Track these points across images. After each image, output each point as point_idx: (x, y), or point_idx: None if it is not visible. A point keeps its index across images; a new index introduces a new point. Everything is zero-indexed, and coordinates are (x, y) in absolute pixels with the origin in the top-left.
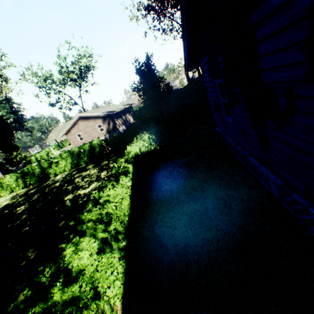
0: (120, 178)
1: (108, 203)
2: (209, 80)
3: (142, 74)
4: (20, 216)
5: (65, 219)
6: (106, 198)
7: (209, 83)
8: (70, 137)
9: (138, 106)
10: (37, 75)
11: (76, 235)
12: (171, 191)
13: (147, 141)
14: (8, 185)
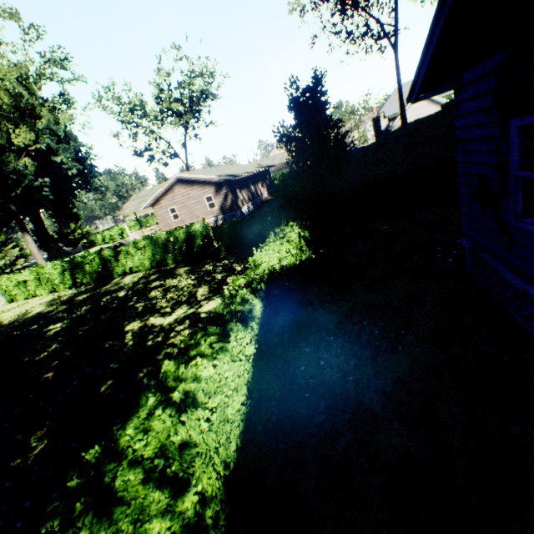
0: (231, 335)
1: (190, 414)
2: (483, 122)
3: (299, 110)
4: (49, 343)
5: (115, 376)
6: (190, 388)
7: (480, 128)
8: (158, 211)
9: (279, 171)
10: (119, 101)
11: (89, 507)
12: (343, 374)
13: (296, 242)
14: (48, 279)
